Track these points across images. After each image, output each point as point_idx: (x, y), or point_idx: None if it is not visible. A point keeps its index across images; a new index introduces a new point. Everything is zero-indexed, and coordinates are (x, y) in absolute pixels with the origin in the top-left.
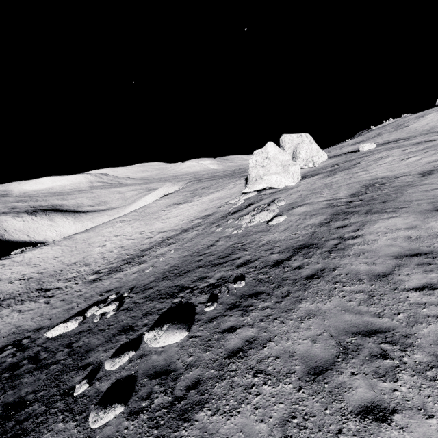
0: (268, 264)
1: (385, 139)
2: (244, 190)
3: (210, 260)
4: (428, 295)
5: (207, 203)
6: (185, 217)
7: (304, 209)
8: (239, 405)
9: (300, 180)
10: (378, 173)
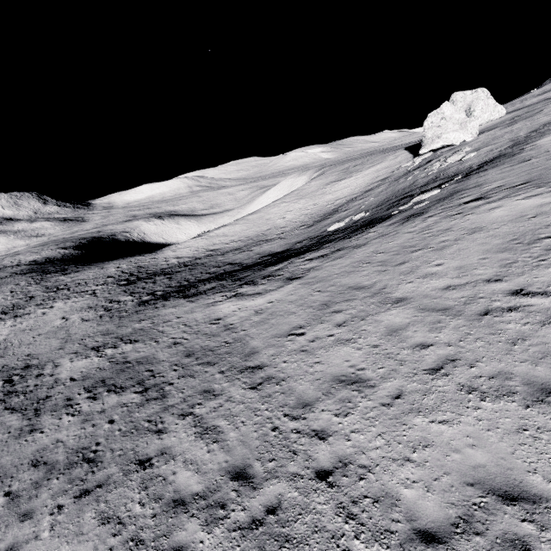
0: (472, 170)
1: None
2: (420, 152)
3: (421, 185)
4: None
5: (374, 174)
6: (356, 186)
7: (490, 147)
8: (481, 184)
9: (478, 135)
10: None
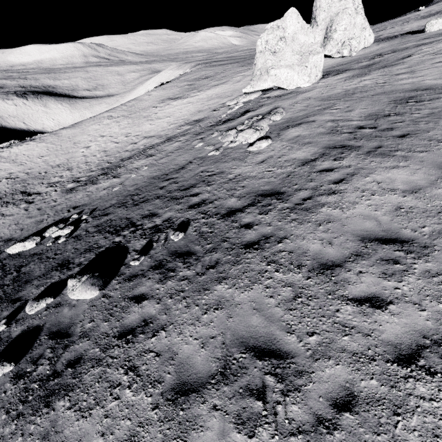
0: (220, 212)
1: None
2: (244, 89)
3: (171, 190)
4: (364, 315)
5: (203, 102)
6: (175, 119)
7: (299, 132)
8: (94, 406)
9: (320, 79)
10: (425, 79)
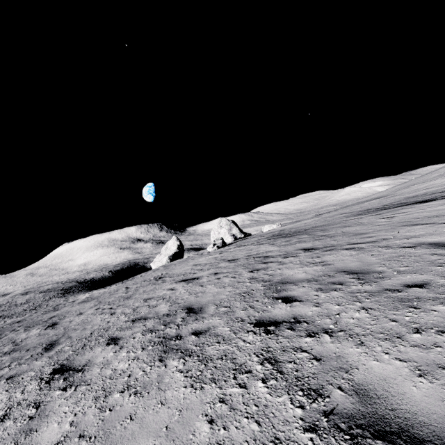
0: None
1: (356, 201)
2: None
3: None
4: None
5: None
6: None
7: None
8: None
9: None
10: None
